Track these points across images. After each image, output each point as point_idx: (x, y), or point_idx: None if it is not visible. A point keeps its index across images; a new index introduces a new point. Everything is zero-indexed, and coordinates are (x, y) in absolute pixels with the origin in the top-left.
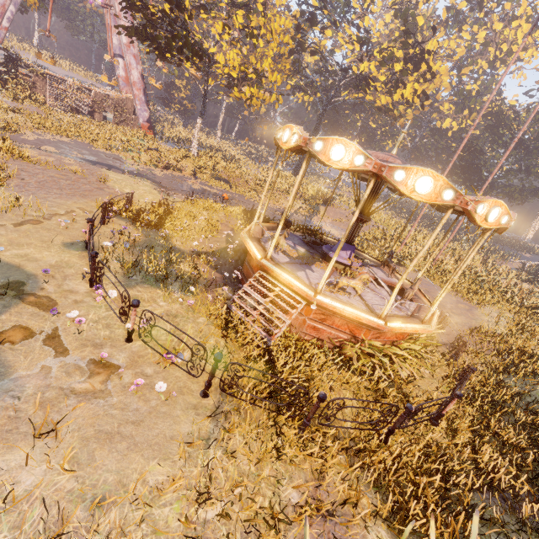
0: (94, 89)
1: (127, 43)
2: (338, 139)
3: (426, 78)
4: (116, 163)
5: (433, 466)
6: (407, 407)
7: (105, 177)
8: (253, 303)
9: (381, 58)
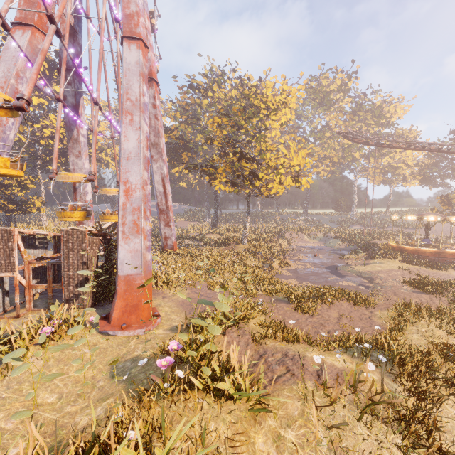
0: None
1: (166, 173)
2: None
3: None
4: (319, 271)
5: None
6: None
7: (391, 269)
8: None
9: None
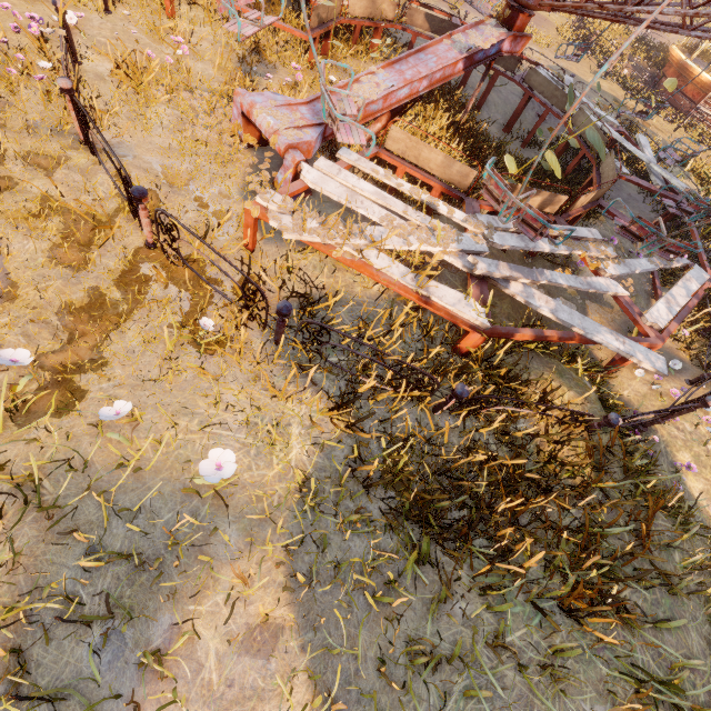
0: None
1: None
2: None
3: None
4: None
5: None
6: None
7: None
8: (708, 117)
9: None
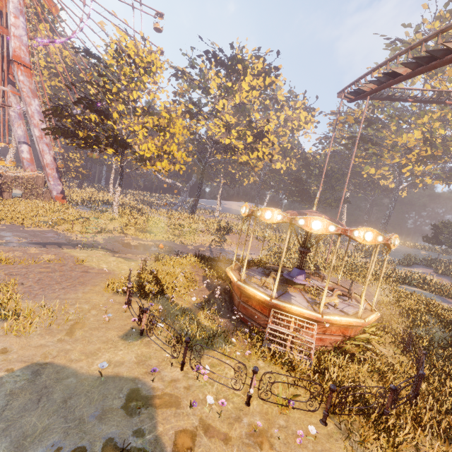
0: (3, 173)
1: (40, 135)
2: (314, 217)
3: (268, 145)
4: (59, 239)
5: (443, 408)
6: (421, 373)
7: (76, 258)
8: (284, 336)
9: (239, 135)
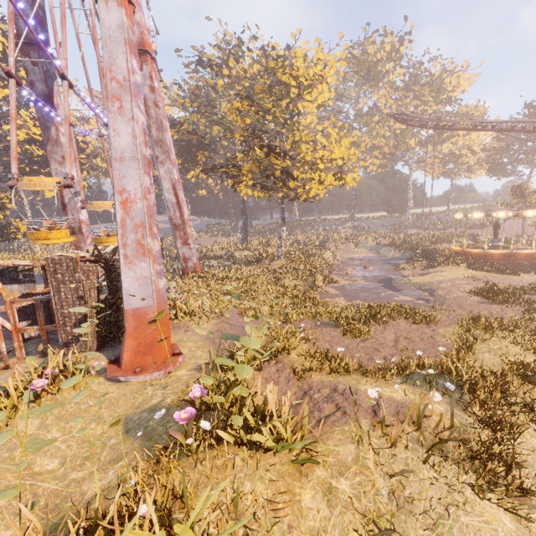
0: None
1: (177, 178)
2: None
3: None
4: (370, 286)
5: None
6: None
7: (455, 278)
8: None
9: None
